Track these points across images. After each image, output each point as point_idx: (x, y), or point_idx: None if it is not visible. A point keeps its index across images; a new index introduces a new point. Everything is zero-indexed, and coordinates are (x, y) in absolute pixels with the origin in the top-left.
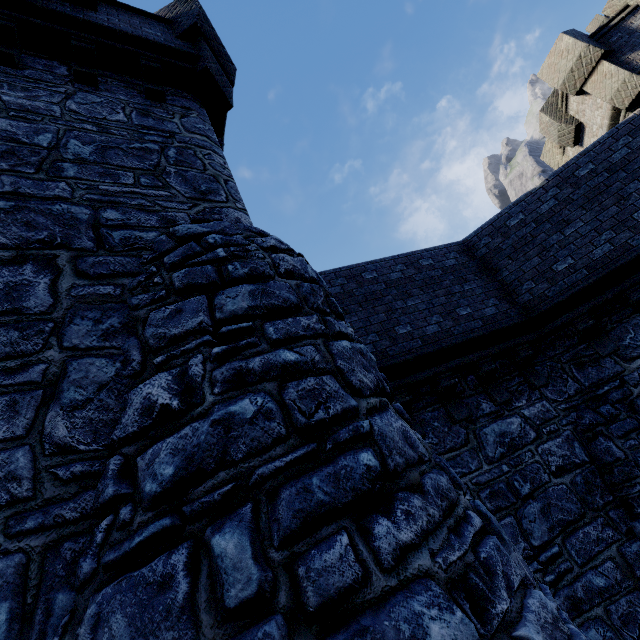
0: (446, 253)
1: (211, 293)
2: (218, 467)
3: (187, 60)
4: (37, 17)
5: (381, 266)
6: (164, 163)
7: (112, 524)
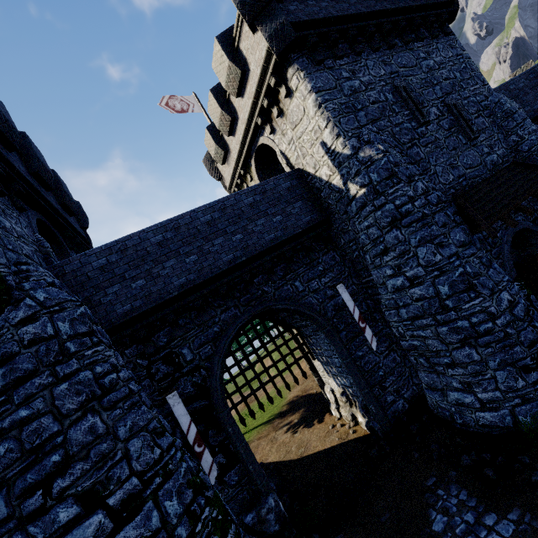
0: (523, 78)
1: (511, 117)
2: (534, 146)
3: (450, 5)
4: (420, 10)
5: (499, 91)
6: (470, 72)
7: (518, 157)
